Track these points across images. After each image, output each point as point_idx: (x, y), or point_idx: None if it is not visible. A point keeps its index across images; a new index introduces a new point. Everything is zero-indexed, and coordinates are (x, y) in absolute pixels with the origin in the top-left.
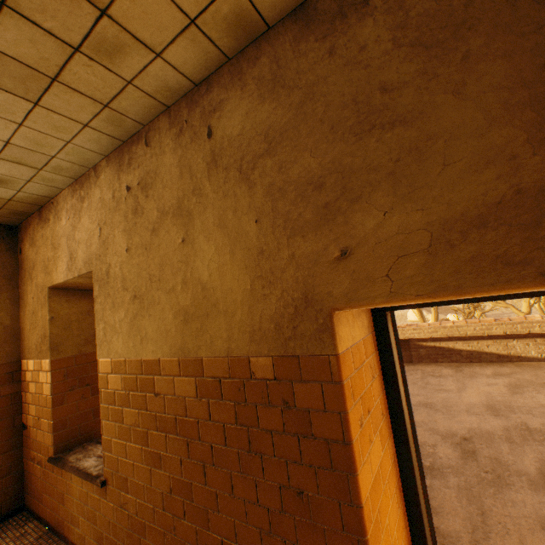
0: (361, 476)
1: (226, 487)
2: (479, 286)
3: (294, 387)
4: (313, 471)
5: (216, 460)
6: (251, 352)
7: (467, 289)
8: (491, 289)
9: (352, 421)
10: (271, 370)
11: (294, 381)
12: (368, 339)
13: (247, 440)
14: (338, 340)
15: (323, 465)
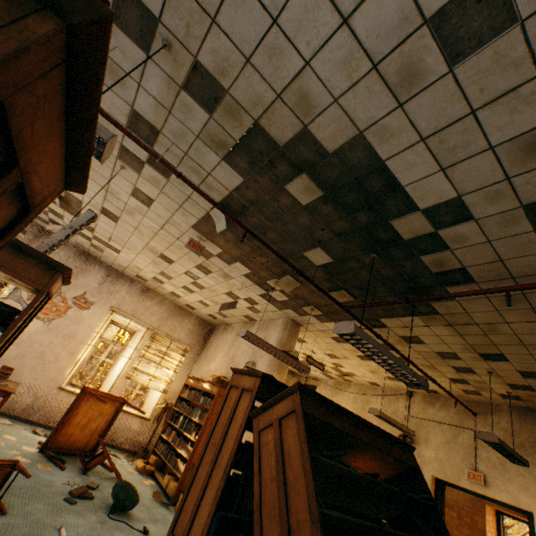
0: None
1: (450, 531)
2: (512, 511)
3: (473, 514)
4: (476, 533)
5: (448, 523)
6: (463, 502)
7: (510, 511)
8: (513, 513)
9: (486, 527)
10: (468, 508)
11: (474, 513)
12: (493, 517)
13: (459, 522)
14: (485, 509)
15: (478, 533)
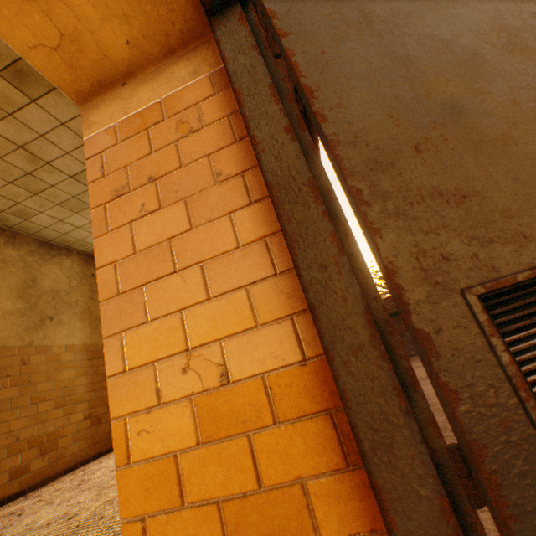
0: (101, 244)
1: None
2: None
3: None
4: None
5: None
6: None
7: None
8: None
9: (94, 193)
10: None
11: None
12: (187, 89)
13: None
14: (85, 127)
15: None
